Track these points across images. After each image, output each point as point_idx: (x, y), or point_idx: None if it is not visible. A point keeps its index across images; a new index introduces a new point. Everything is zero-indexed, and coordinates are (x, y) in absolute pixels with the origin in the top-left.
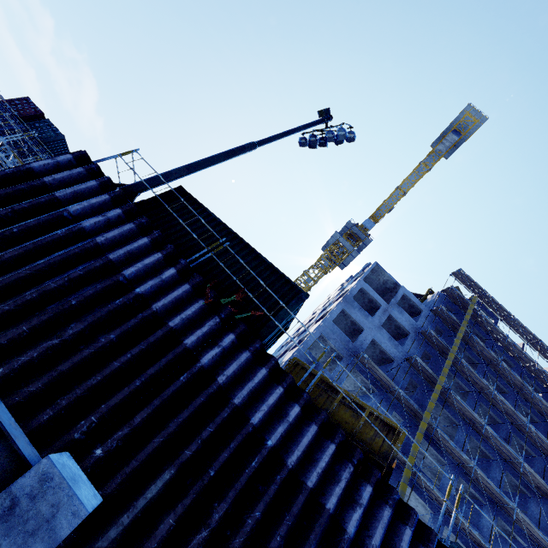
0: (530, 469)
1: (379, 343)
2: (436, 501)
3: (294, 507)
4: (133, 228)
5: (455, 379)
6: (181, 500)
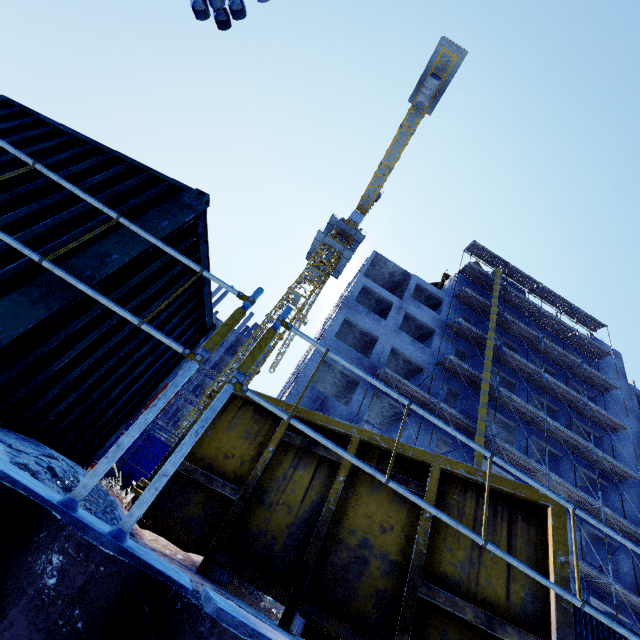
0: (603, 454)
1: (401, 351)
2: None
3: None
4: None
5: (499, 373)
6: None
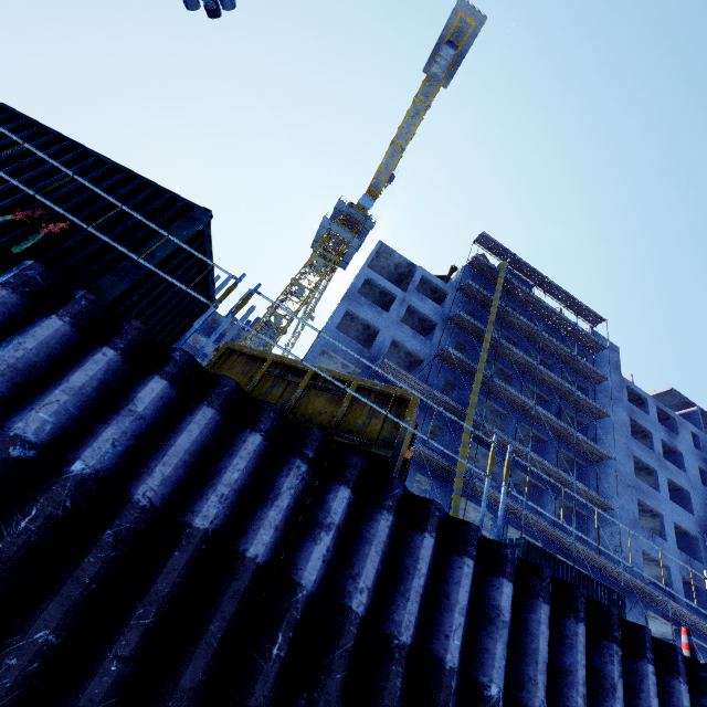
0: (583, 438)
1: (402, 343)
2: (495, 503)
3: (161, 582)
4: None
5: (497, 365)
6: None
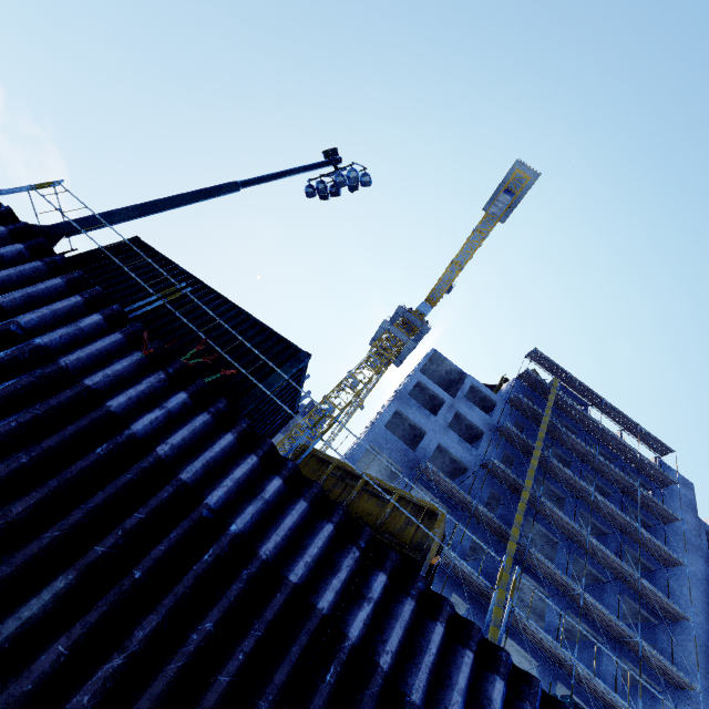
0: (650, 586)
1: (447, 449)
2: (541, 648)
3: (268, 611)
4: (40, 266)
5: (547, 484)
6: (81, 617)
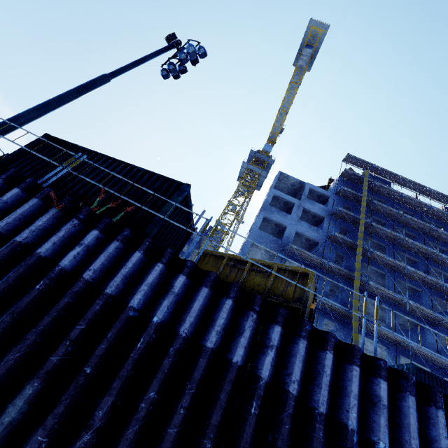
0: None
1: (302, 233)
2: (386, 338)
3: (196, 373)
4: None
5: (372, 240)
6: (51, 411)
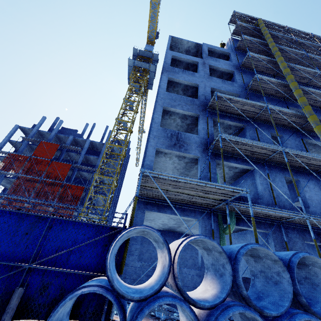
0: None
1: (218, 89)
2: None
3: None
4: None
5: None
6: None
